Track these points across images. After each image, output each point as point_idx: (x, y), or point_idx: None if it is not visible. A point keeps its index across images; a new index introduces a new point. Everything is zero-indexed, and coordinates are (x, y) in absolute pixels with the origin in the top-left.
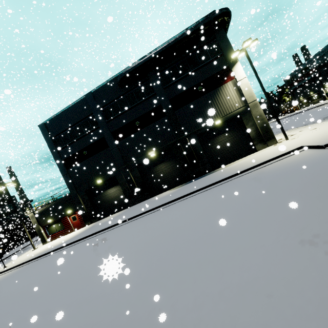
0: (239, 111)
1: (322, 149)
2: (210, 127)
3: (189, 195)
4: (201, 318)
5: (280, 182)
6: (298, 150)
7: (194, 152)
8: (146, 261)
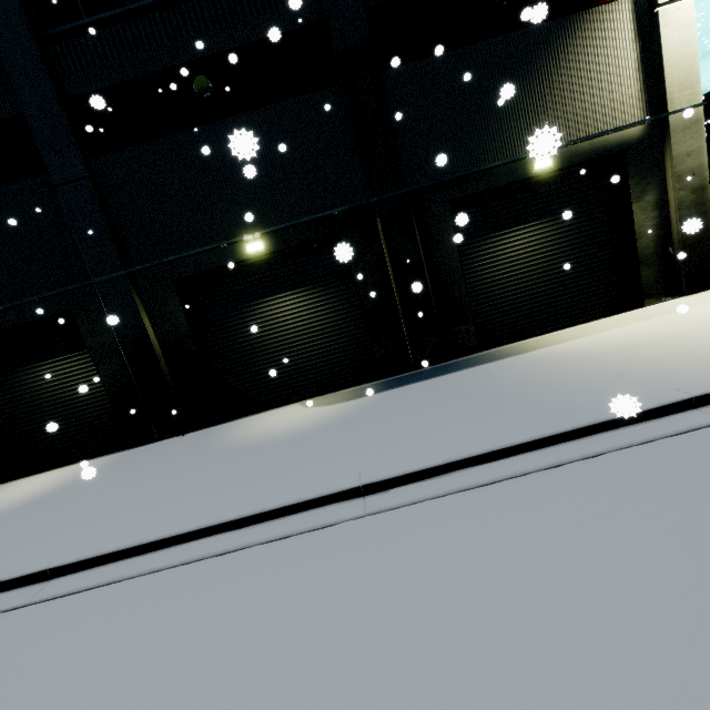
0: (624, 140)
1: None
2: (509, 180)
3: (438, 476)
4: None
5: None
6: None
7: (426, 268)
8: None
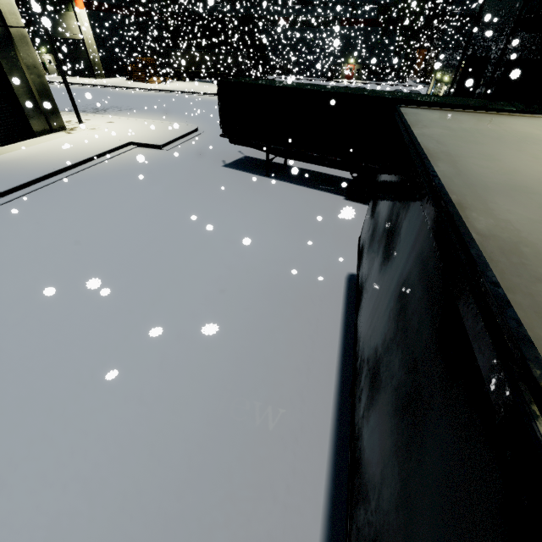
0: None
1: (159, 149)
2: None
3: None
4: (252, 255)
5: (162, 178)
6: (130, 147)
7: None
8: (115, 287)
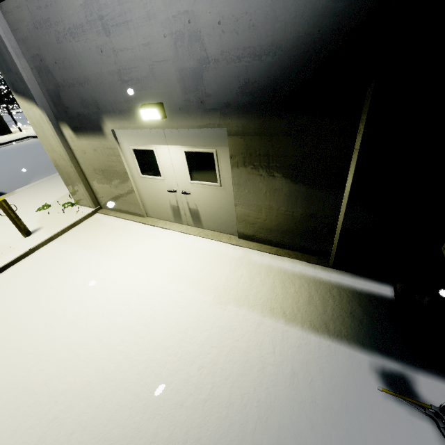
0: None
1: None
2: None
3: None
4: None
5: (10, 153)
6: (27, 139)
7: None
8: None
